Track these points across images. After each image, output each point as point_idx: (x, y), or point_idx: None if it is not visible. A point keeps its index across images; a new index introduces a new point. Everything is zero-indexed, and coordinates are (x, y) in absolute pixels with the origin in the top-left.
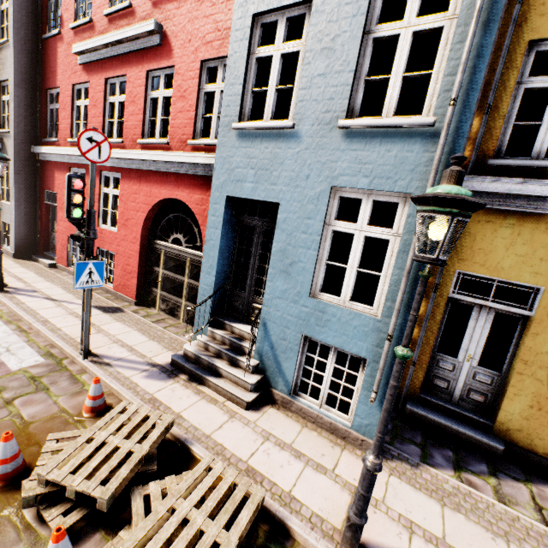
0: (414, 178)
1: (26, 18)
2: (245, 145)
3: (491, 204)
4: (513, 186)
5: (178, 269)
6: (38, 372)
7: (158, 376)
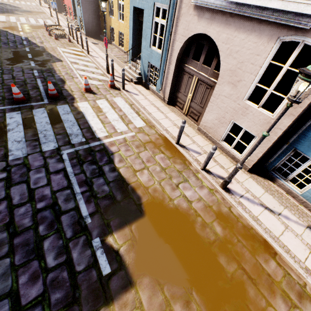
0: None
1: None
2: None
3: None
4: None
5: None
6: None
7: (67, 28)
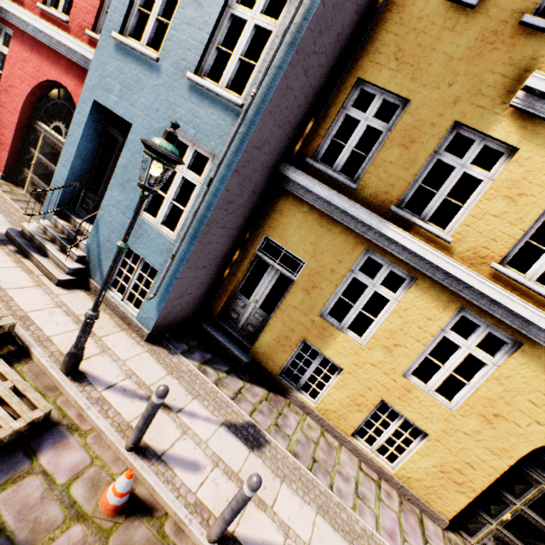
0: (221, 143)
1: None
2: (119, 59)
3: (297, 192)
4: (309, 183)
5: (53, 158)
6: None
7: None
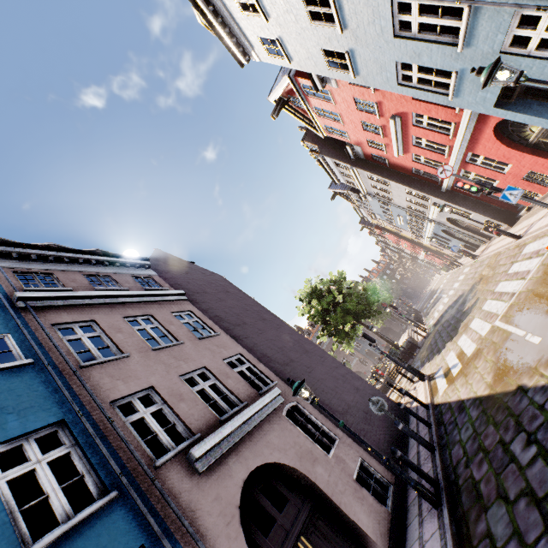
0: (503, 11)
1: (380, 171)
2: (462, 95)
3: None
4: None
5: None
6: None
7: None
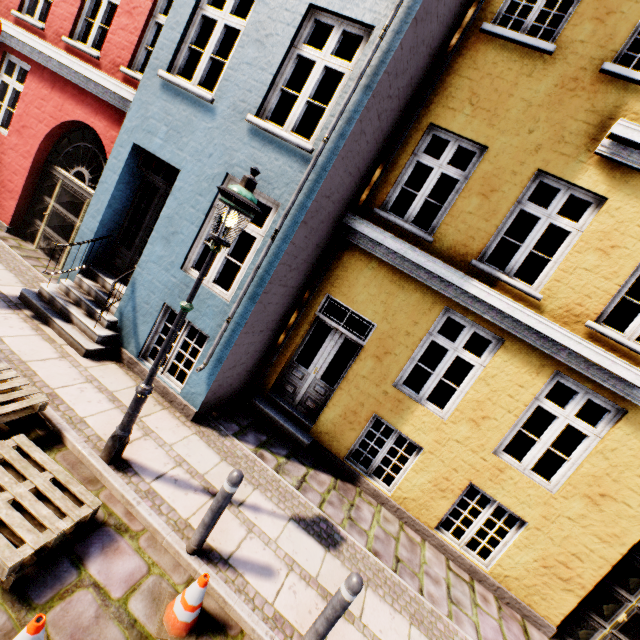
0: (287, 192)
1: None
2: (166, 99)
3: (364, 245)
4: (379, 235)
5: (73, 207)
6: None
7: None
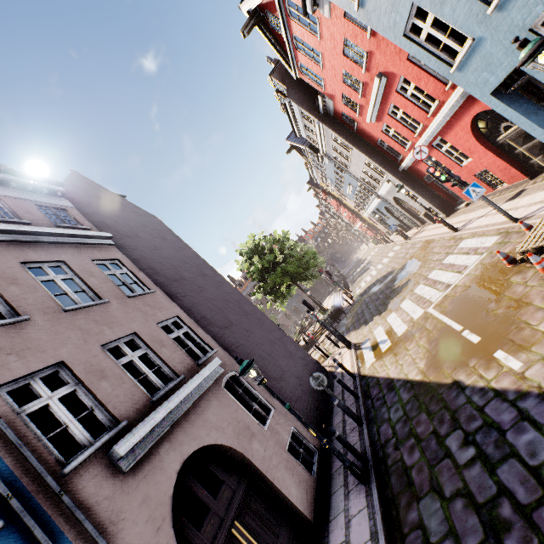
0: None
1: (346, 134)
2: (466, 71)
3: None
4: None
5: (527, 139)
6: (500, 241)
7: None
